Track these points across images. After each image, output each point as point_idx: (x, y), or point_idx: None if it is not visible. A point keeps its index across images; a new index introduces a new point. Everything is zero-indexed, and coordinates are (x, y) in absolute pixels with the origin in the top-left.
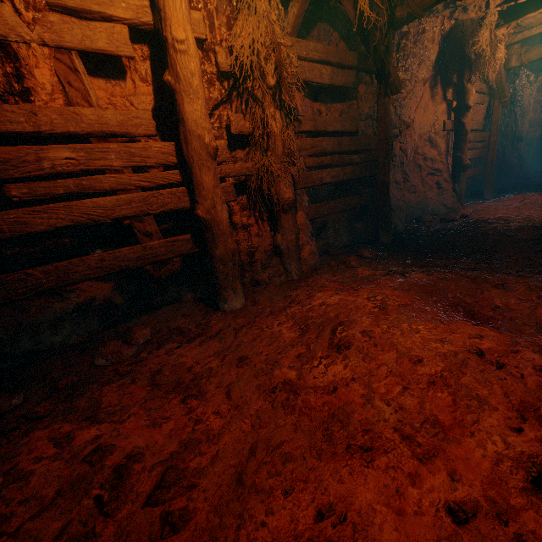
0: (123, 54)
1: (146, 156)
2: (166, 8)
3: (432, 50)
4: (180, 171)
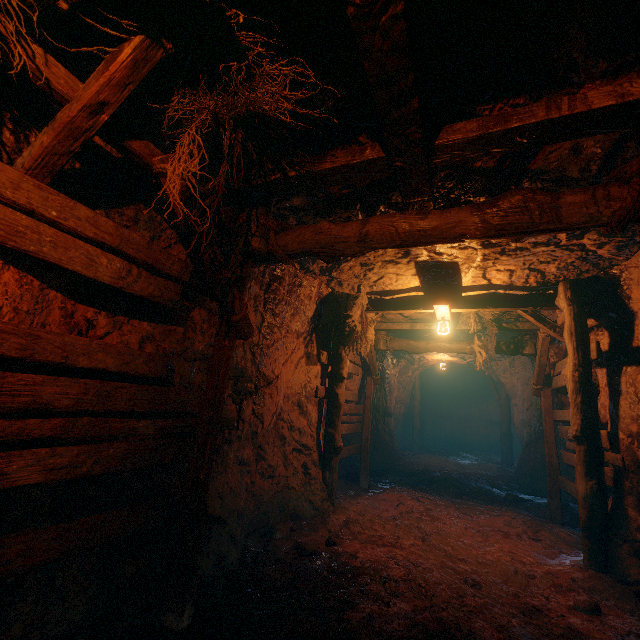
0: None
1: None
2: None
3: (309, 306)
4: None
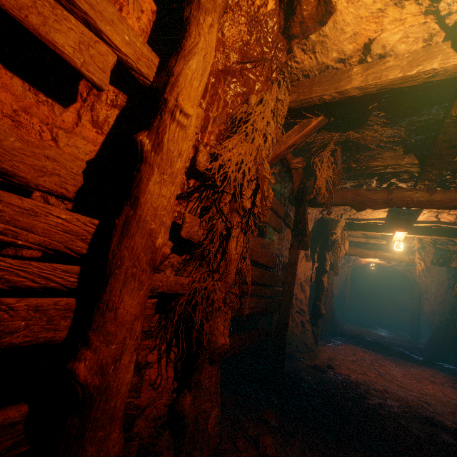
0: (89, 75)
1: (25, 225)
2: (181, 77)
3: (310, 225)
4: (83, 269)
